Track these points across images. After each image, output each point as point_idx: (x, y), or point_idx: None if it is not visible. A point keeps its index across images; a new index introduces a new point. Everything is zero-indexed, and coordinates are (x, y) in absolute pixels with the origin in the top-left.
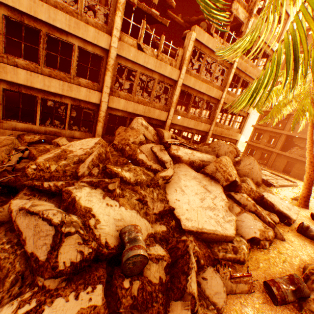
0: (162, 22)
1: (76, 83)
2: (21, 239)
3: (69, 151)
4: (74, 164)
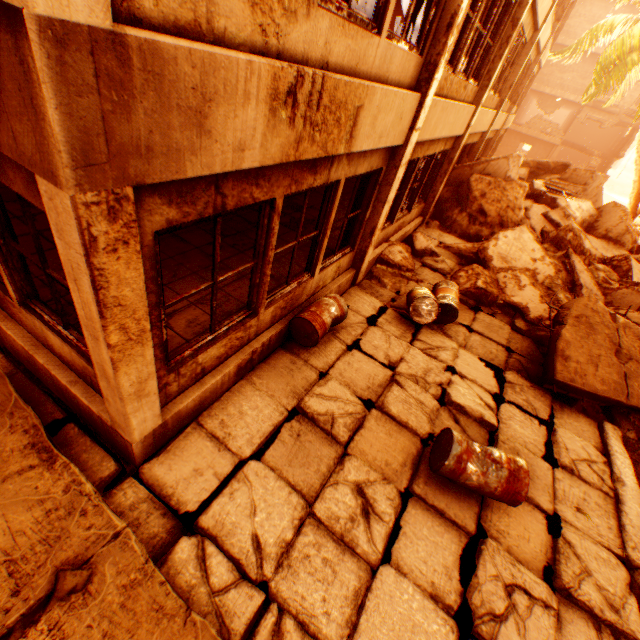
0: None
1: (463, 96)
2: None
3: (525, 271)
4: (566, 293)
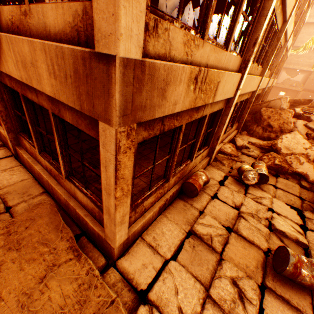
0: None
1: (256, 73)
2: None
3: (301, 154)
4: None
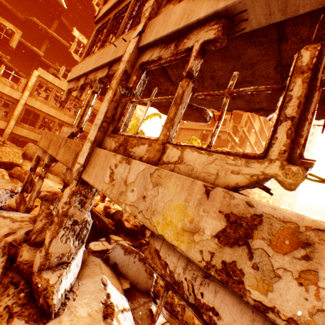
0: (3, 56)
1: None
2: None
3: None
4: None
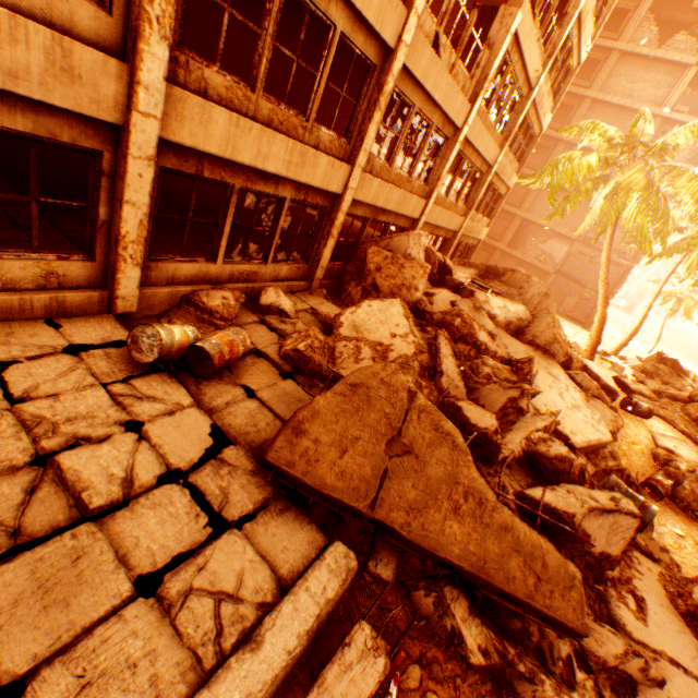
0: None
1: (312, 141)
2: (585, 542)
3: (377, 345)
4: (422, 379)
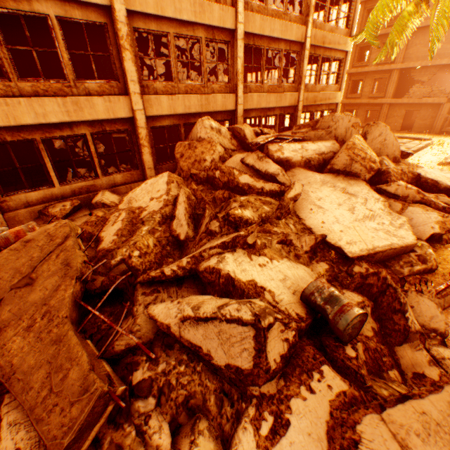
0: None
1: (82, 92)
2: (201, 354)
3: (137, 209)
4: (161, 226)
